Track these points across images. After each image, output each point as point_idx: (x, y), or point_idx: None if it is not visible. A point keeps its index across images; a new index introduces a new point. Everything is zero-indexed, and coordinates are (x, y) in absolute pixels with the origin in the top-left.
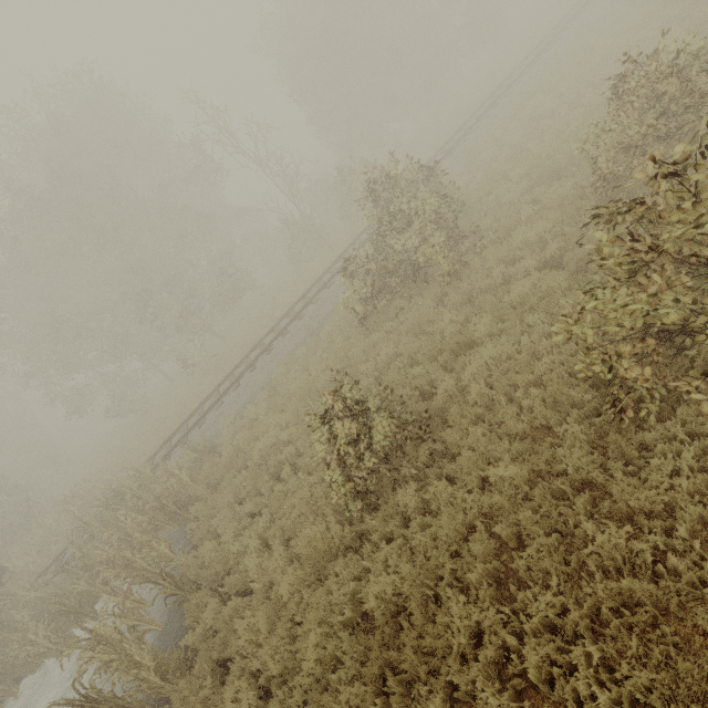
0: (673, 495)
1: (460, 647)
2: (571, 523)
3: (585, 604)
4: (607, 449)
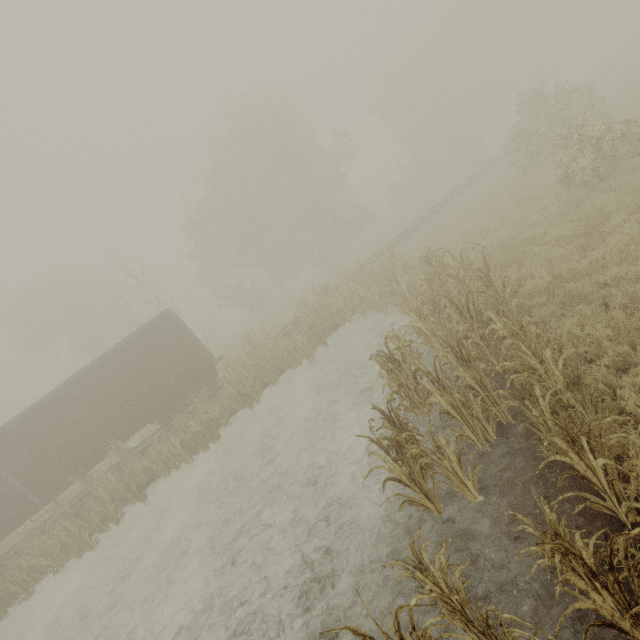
0: None
1: None
2: None
3: None
4: None
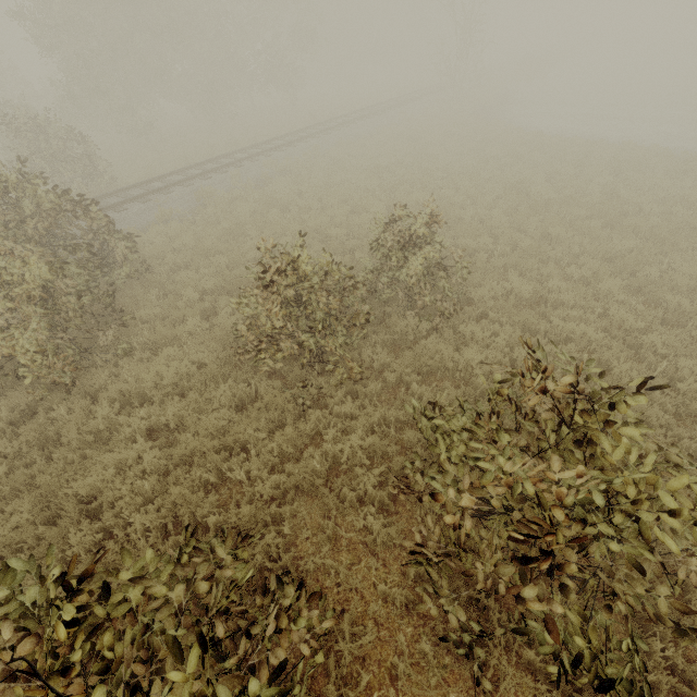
0: None
1: None
2: None
3: None
4: None
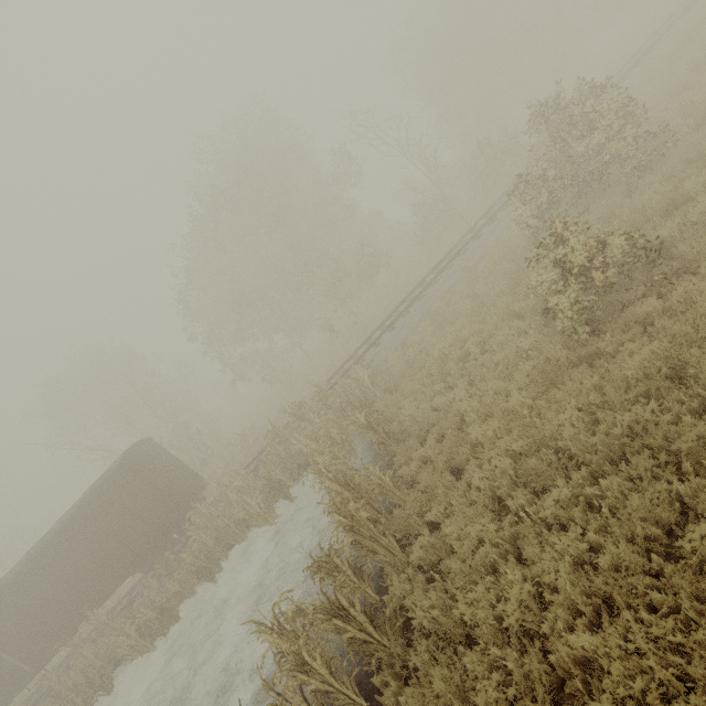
0: None
1: None
2: None
3: None
4: None
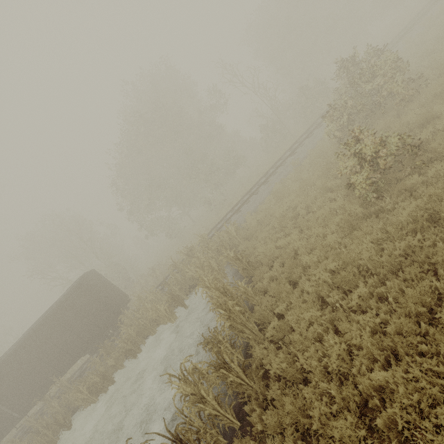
0: None
1: None
2: None
3: None
4: None
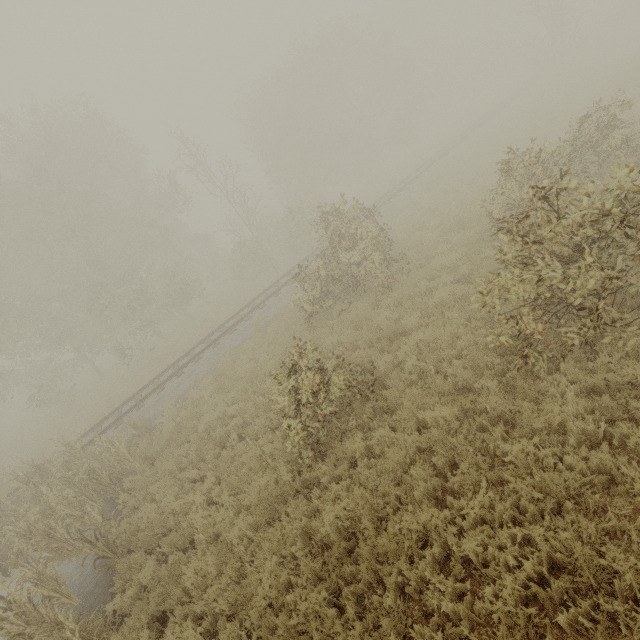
0: (563, 417)
1: (409, 550)
2: (492, 448)
3: (508, 499)
4: (516, 390)
